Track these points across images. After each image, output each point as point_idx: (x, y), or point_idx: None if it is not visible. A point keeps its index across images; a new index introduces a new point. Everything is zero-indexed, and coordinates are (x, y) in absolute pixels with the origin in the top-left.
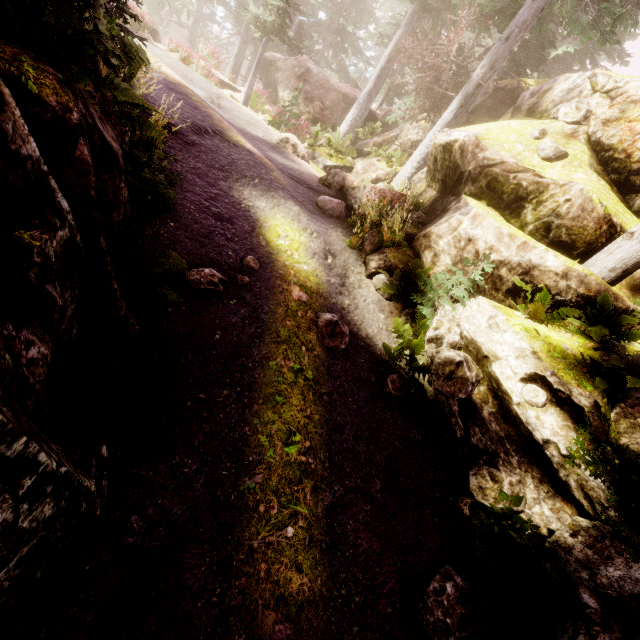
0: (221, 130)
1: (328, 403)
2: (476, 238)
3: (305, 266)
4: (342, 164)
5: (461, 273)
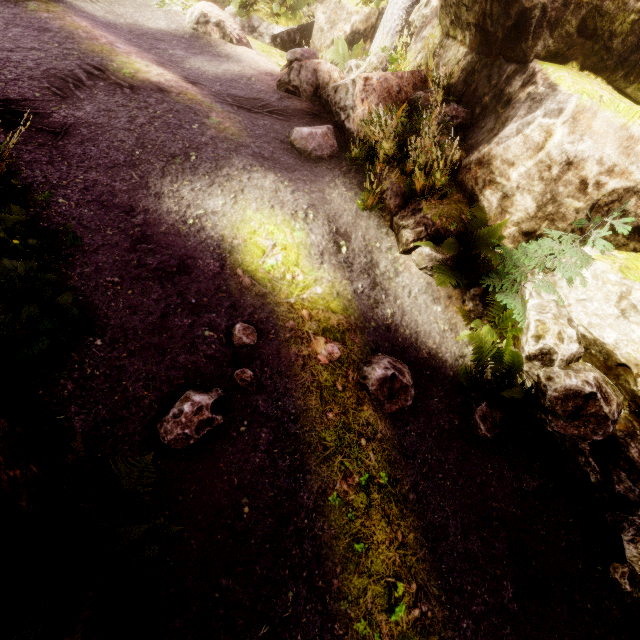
0: (99, 62)
1: (417, 502)
2: (582, 158)
3: (317, 288)
4: (296, 24)
5: (569, 239)
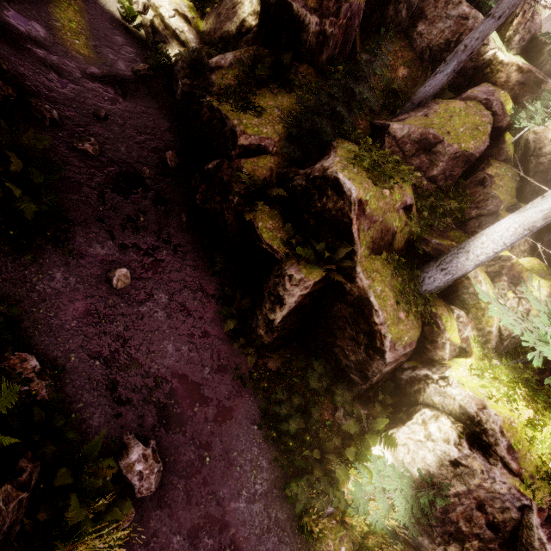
0: None
1: (89, 21)
2: None
3: None
4: None
5: None
